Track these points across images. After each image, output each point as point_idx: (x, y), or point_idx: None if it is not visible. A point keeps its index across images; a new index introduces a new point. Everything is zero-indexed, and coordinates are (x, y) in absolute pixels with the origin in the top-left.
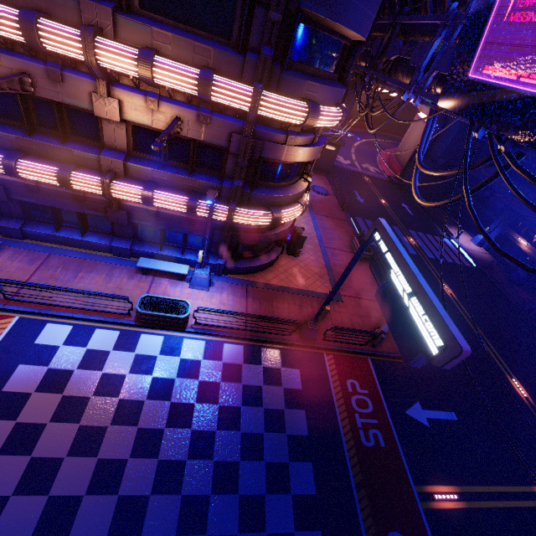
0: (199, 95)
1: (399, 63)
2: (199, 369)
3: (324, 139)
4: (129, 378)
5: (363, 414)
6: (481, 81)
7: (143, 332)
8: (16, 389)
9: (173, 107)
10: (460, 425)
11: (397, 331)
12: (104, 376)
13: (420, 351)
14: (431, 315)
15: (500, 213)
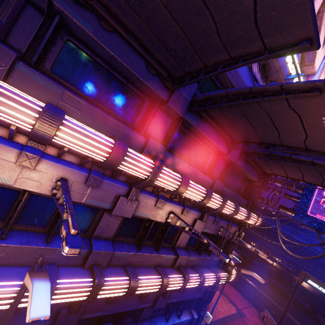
0: (245, 220)
1: None
2: None
3: None
4: None
5: None
6: (320, 219)
7: None
8: None
9: (221, 222)
10: None
11: None
12: None
13: None
14: None
15: None
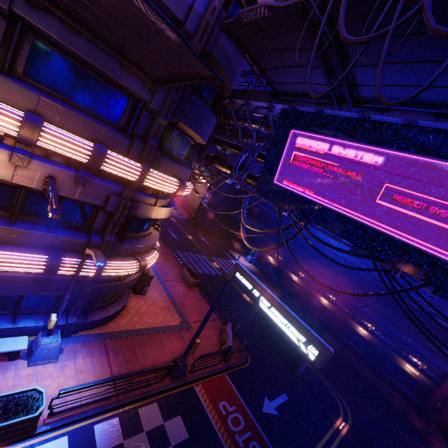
0: (90, 163)
1: (216, 158)
2: None
3: (172, 199)
4: None
5: (240, 431)
6: (283, 187)
7: None
8: None
9: (47, 166)
10: (291, 402)
11: (279, 348)
12: None
13: (302, 360)
14: (302, 331)
15: (256, 242)
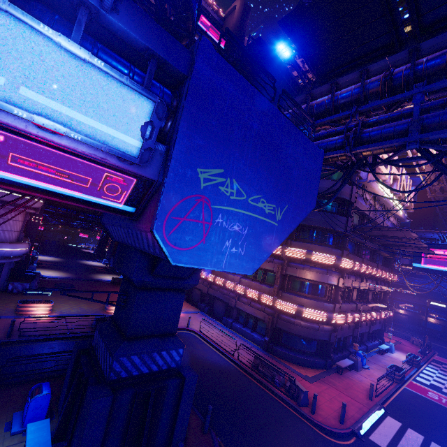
0: (393, 279)
1: None
2: (443, 374)
3: None
4: None
5: None
6: (428, 267)
7: (421, 371)
8: None
9: (382, 283)
10: None
11: None
12: None
13: None
14: None
15: None
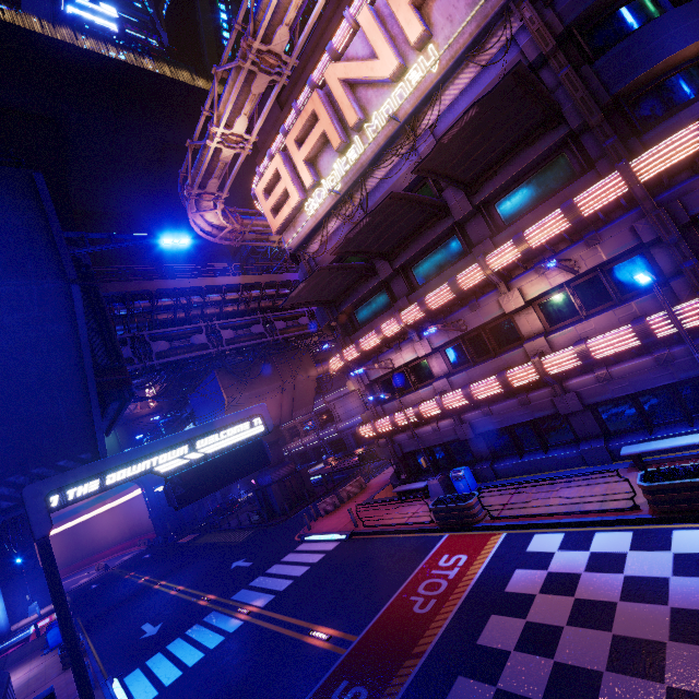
0: (570, 221)
1: None
2: None
3: None
4: (676, 582)
5: None
6: None
7: (674, 528)
8: (518, 590)
9: (560, 257)
10: None
11: None
12: (628, 579)
13: None
14: None
15: None
